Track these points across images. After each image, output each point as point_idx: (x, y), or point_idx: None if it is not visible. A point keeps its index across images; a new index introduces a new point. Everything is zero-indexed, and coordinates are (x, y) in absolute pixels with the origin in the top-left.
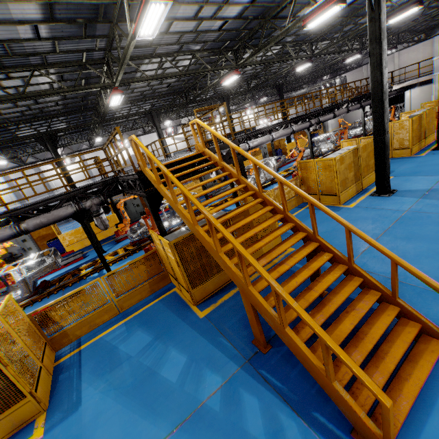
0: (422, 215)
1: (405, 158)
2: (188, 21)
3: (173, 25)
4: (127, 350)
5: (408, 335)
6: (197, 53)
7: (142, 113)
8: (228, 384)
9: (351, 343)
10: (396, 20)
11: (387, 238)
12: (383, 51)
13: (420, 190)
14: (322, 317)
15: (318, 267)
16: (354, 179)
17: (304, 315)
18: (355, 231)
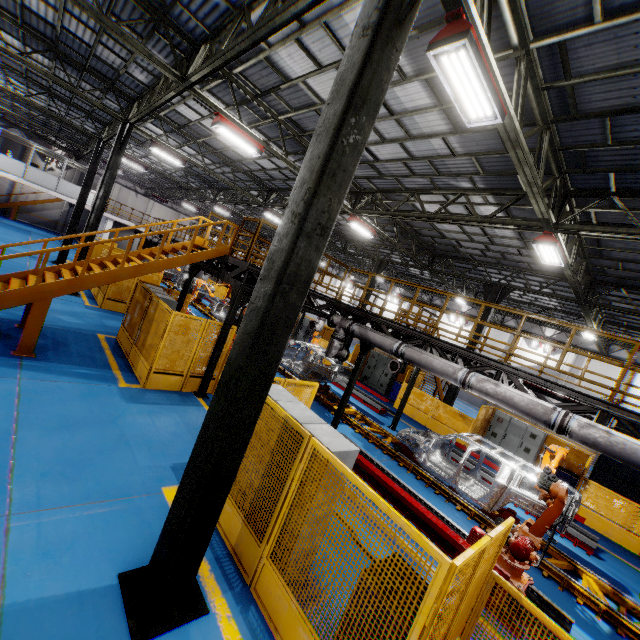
0: None
1: None
2: (379, 144)
3: (374, 150)
4: (111, 321)
5: None
6: (469, 194)
7: (481, 281)
8: (22, 316)
9: None
10: None
11: None
12: (315, 136)
13: None
14: None
15: (11, 289)
16: (252, 506)
17: None
18: None
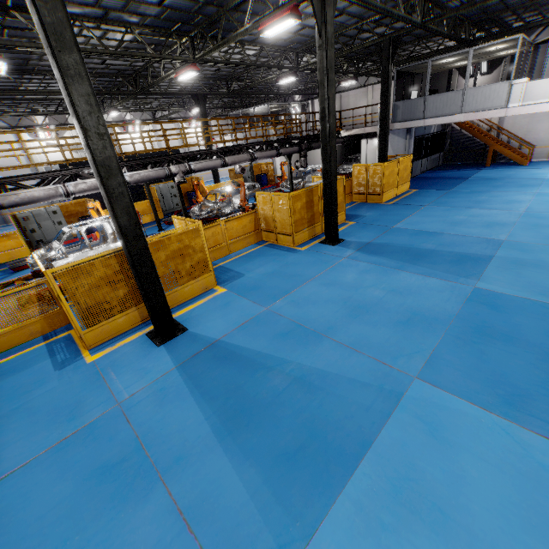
0: (115, 428)
1: (283, 250)
2: None
3: None
4: None
5: None
6: None
7: None
8: None
9: None
10: (276, 32)
11: None
12: (68, 77)
13: (205, 340)
14: None
15: None
16: (134, 299)
17: None
18: None
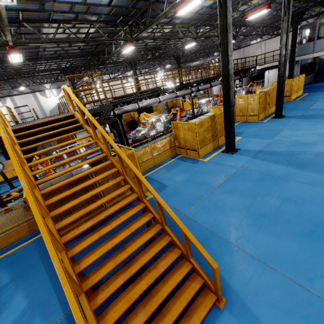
0: (248, 172)
1: (254, 123)
2: None
3: None
4: None
5: (191, 291)
6: (94, 24)
7: (57, 69)
8: None
9: (143, 301)
10: (253, 17)
11: (218, 191)
12: (229, 42)
13: (253, 150)
14: (122, 279)
15: (136, 228)
16: (212, 138)
17: (70, 300)
18: (160, 202)
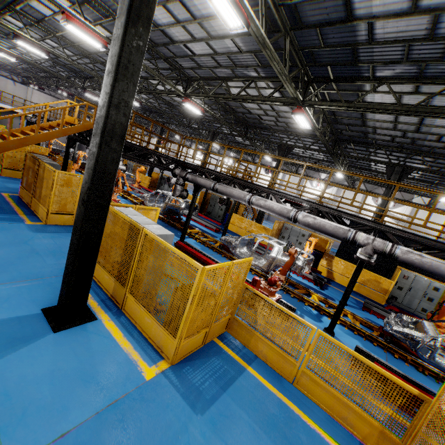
0: None
1: None
2: (193, 42)
3: (190, 47)
4: (12, 184)
5: None
6: (257, 81)
7: (276, 143)
8: None
9: None
10: None
11: None
12: (113, 41)
13: (3, 350)
14: None
15: None
16: (118, 272)
17: None
18: None
